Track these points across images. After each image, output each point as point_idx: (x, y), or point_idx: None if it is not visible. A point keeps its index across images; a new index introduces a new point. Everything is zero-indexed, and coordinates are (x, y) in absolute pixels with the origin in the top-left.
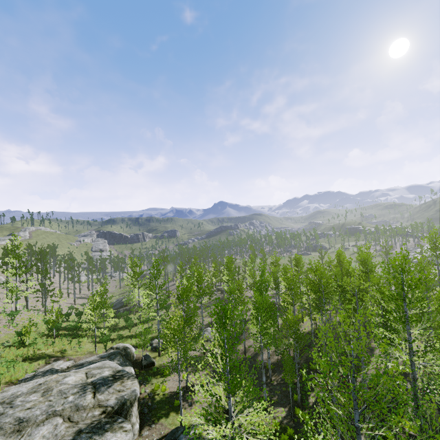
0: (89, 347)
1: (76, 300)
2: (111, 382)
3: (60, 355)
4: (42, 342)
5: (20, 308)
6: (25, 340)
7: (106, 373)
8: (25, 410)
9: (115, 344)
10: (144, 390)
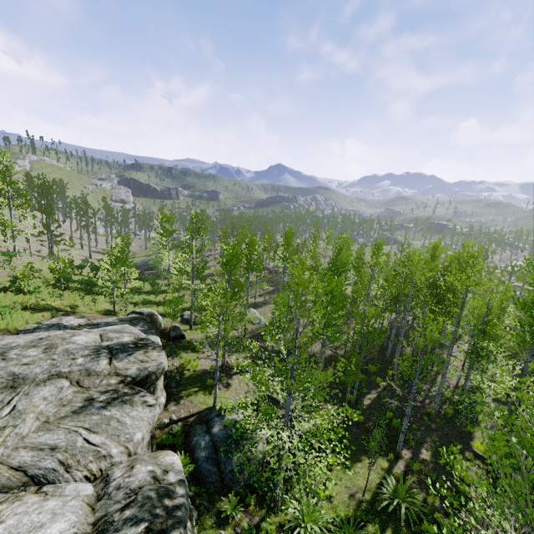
0: (107, 307)
1: (92, 254)
2: (132, 350)
3: (71, 310)
4: (47, 292)
5: (22, 251)
6: (22, 286)
7: (126, 339)
8: (20, 366)
9: (138, 308)
10: (172, 363)
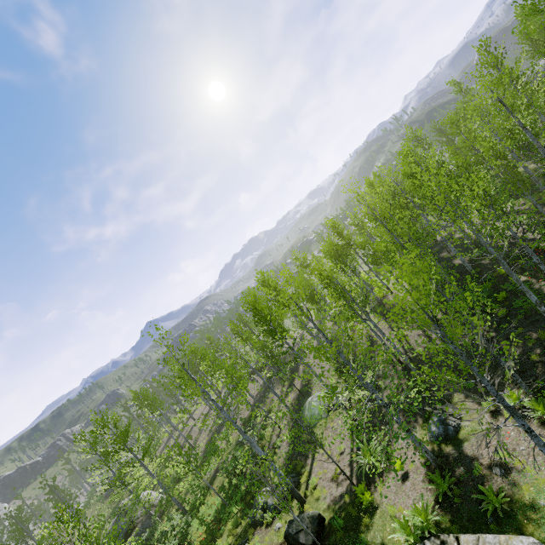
0: None
1: None
2: None
3: None
4: None
5: None
6: None
7: None
8: None
9: None
10: None
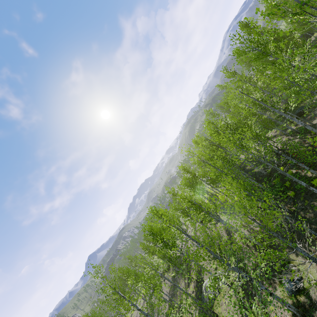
0: None
1: None
2: None
3: None
4: None
5: None
6: None
7: None
8: None
9: None
10: None
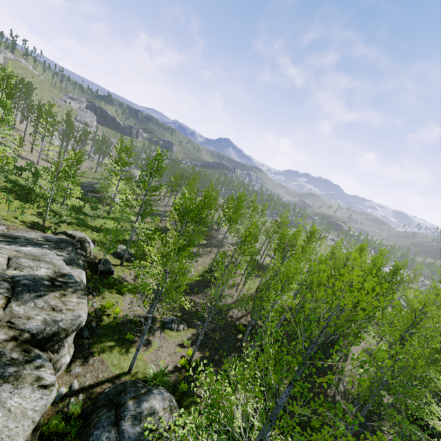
0: (35, 219)
1: (40, 161)
2: (45, 289)
3: None
4: None
5: None
6: None
7: (41, 271)
8: None
9: (70, 229)
10: (91, 304)
